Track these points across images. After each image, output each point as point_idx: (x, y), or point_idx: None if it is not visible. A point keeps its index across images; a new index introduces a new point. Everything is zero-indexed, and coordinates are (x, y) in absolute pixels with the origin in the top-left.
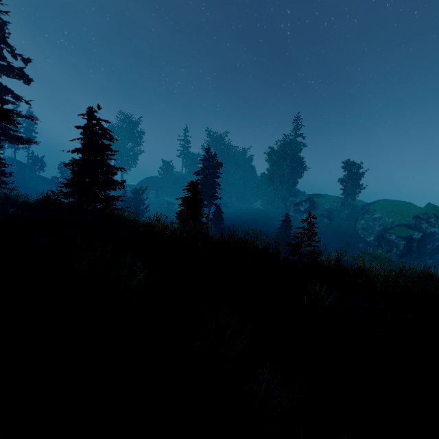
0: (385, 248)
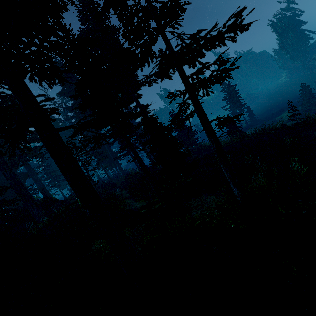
0: None
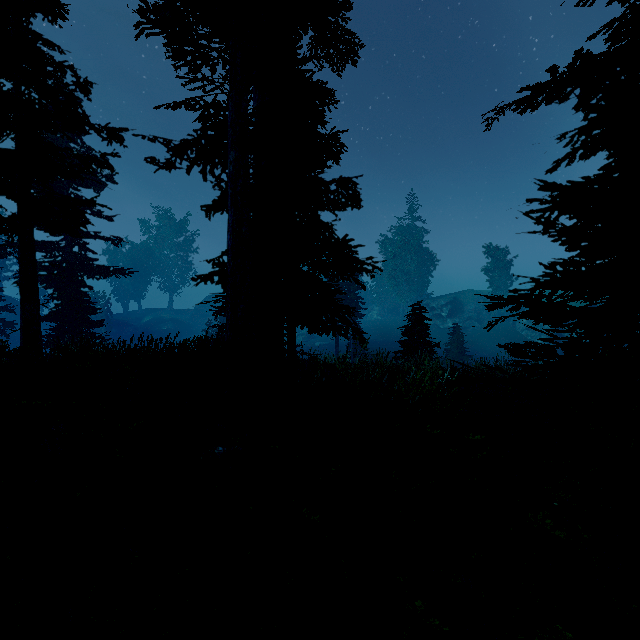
0: None
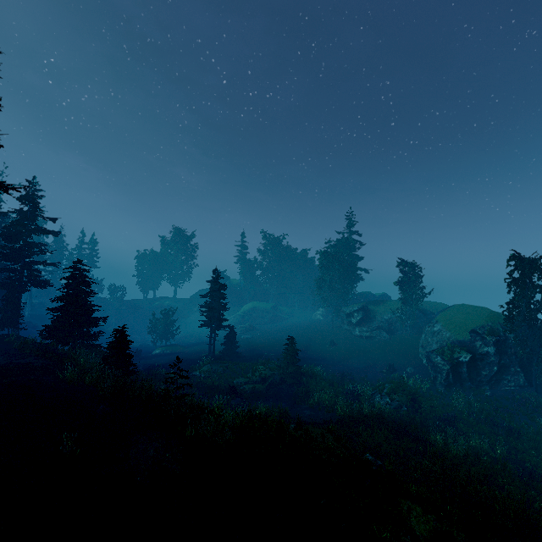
0: (431, 374)
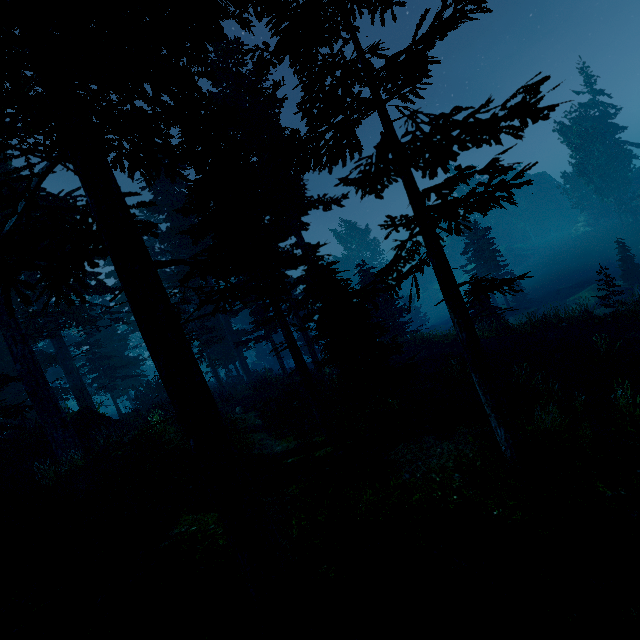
0: None
